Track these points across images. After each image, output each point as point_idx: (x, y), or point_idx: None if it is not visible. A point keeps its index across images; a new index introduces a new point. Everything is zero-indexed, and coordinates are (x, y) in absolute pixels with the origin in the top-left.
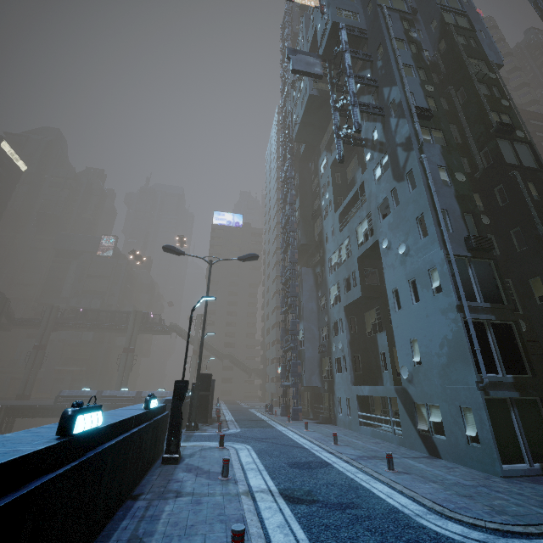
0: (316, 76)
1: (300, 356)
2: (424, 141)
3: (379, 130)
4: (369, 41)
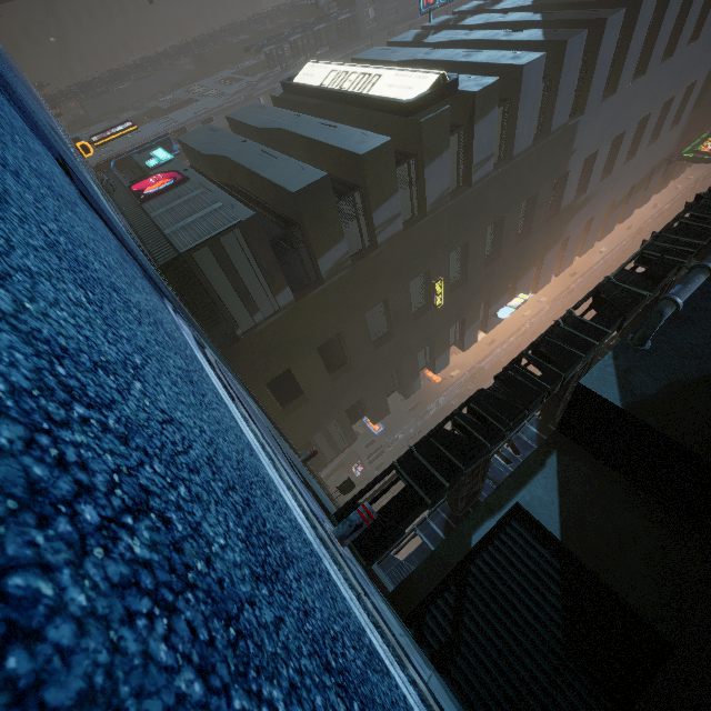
0: (316, 1)
1: (105, 93)
2: (261, 101)
3: (275, 74)
4: (349, 43)
